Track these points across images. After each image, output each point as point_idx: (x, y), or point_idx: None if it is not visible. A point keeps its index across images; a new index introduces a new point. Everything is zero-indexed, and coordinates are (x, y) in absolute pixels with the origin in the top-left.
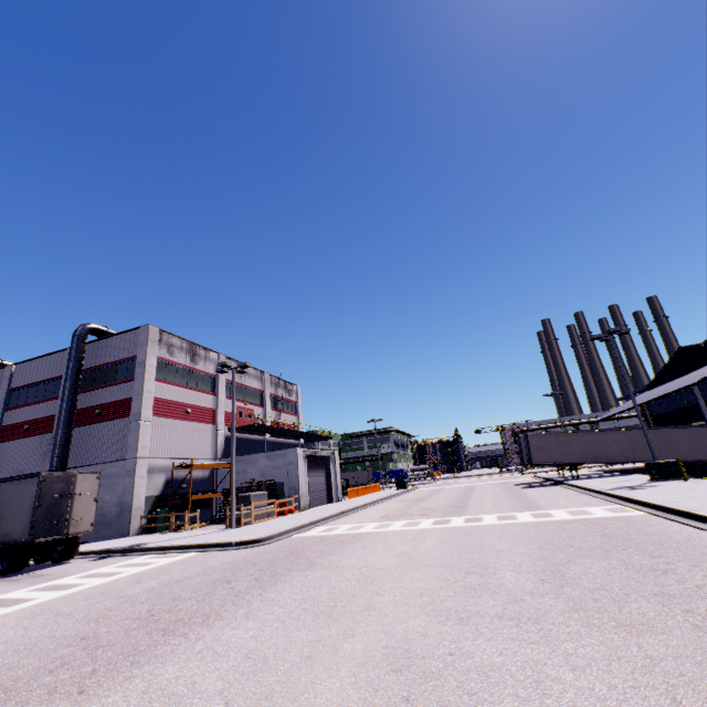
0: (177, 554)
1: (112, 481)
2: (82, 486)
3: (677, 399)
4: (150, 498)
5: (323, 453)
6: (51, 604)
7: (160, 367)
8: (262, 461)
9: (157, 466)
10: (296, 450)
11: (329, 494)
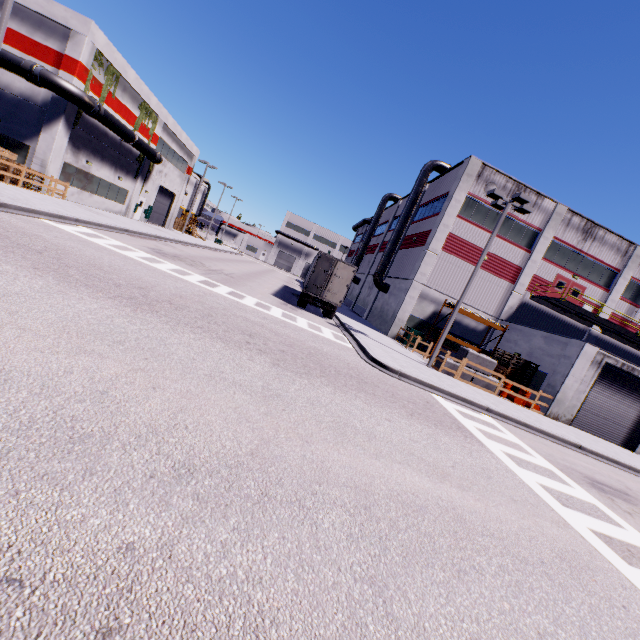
0: (347, 341)
1: (398, 293)
2: (341, 272)
3: None
4: (415, 319)
5: None
6: (224, 298)
7: (469, 205)
8: (537, 339)
9: (430, 296)
10: (582, 344)
11: (634, 438)
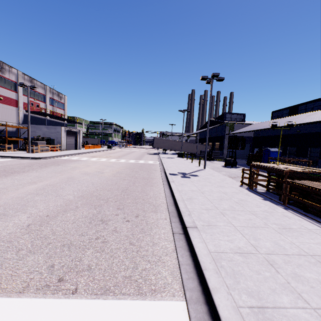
0: (6, 158)
1: None
2: None
3: (204, 135)
4: None
5: (74, 130)
6: None
7: None
8: (44, 129)
9: None
10: (61, 127)
11: (76, 146)
